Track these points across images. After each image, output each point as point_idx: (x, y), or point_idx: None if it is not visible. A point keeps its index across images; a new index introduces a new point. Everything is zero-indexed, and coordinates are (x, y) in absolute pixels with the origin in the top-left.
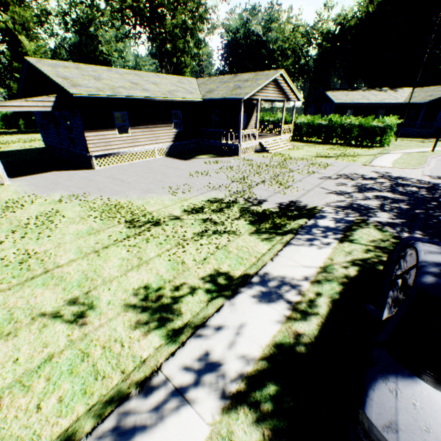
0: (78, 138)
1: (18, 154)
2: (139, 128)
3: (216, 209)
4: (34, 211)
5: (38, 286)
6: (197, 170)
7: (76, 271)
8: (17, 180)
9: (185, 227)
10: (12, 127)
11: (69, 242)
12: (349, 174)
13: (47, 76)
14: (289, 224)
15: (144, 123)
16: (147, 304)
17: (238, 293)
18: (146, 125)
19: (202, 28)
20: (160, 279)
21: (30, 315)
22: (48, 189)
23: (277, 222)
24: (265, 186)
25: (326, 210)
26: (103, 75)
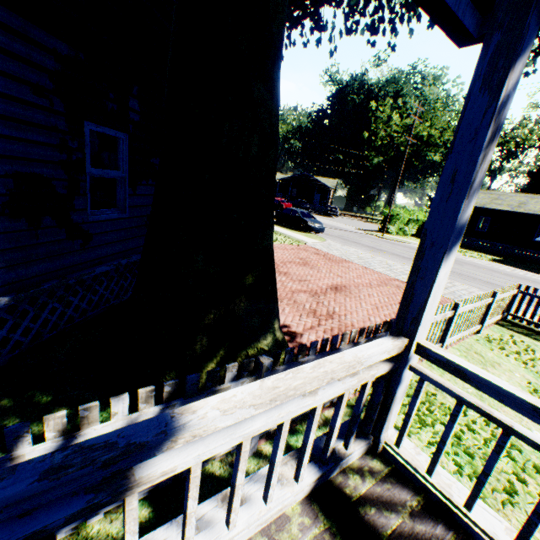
0: None
1: None
2: None
3: None
4: None
5: None
6: None
7: None
8: None
9: None
10: None
11: None
12: None
13: None
14: None
15: None
16: None
17: None
18: None
19: None
20: None
21: None
22: None
23: None
24: None
25: None
26: None
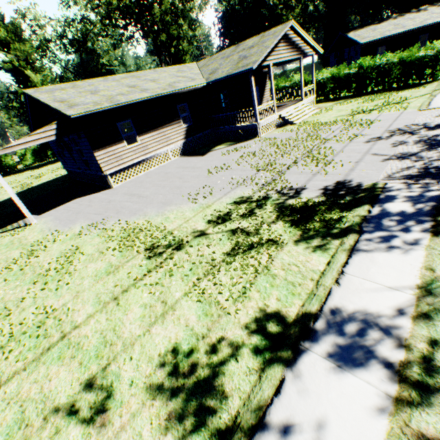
0: (90, 160)
1: (46, 187)
2: (147, 133)
3: (246, 213)
4: (56, 251)
5: (53, 362)
6: (215, 165)
7: (94, 333)
8: (43, 216)
9: (212, 246)
10: (43, 160)
11: (88, 289)
12: (404, 127)
13: (45, 103)
14: (345, 218)
15: (151, 127)
16: (178, 383)
17: (301, 352)
18: (153, 128)
19: (193, 6)
20: (191, 334)
21: (42, 413)
22: (70, 222)
23: (328, 218)
24: (299, 168)
25: (393, 186)
26: (99, 87)
